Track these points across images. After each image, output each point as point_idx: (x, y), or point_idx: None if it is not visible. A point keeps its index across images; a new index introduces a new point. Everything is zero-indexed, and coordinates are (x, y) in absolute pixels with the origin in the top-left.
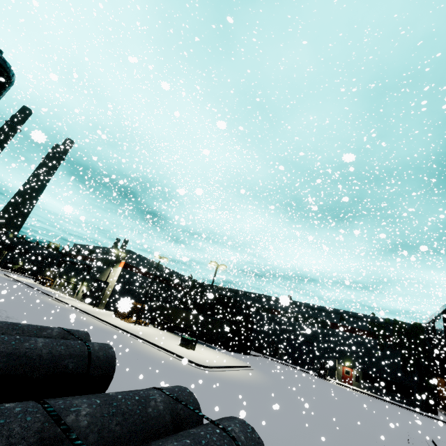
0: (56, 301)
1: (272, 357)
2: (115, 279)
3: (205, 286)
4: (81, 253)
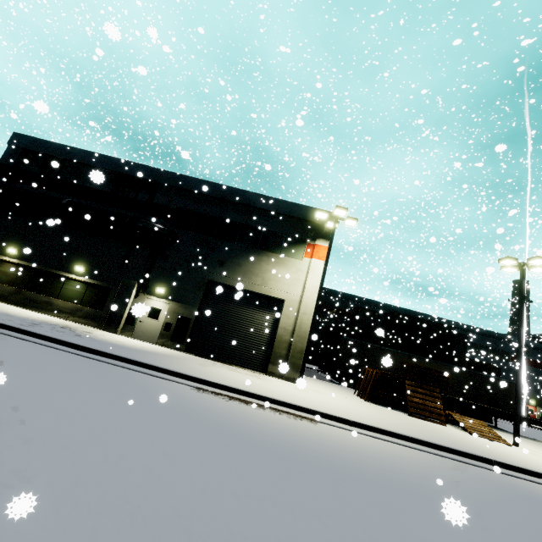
0: (281, 415)
1: None
2: (313, 295)
3: None
4: (78, 177)
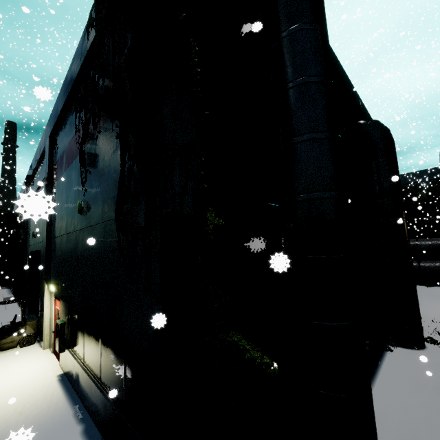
0: None
1: (18, 311)
2: None
3: (12, 215)
4: None
